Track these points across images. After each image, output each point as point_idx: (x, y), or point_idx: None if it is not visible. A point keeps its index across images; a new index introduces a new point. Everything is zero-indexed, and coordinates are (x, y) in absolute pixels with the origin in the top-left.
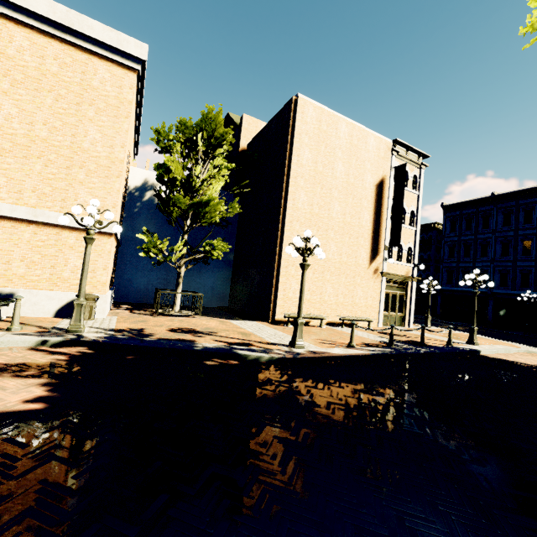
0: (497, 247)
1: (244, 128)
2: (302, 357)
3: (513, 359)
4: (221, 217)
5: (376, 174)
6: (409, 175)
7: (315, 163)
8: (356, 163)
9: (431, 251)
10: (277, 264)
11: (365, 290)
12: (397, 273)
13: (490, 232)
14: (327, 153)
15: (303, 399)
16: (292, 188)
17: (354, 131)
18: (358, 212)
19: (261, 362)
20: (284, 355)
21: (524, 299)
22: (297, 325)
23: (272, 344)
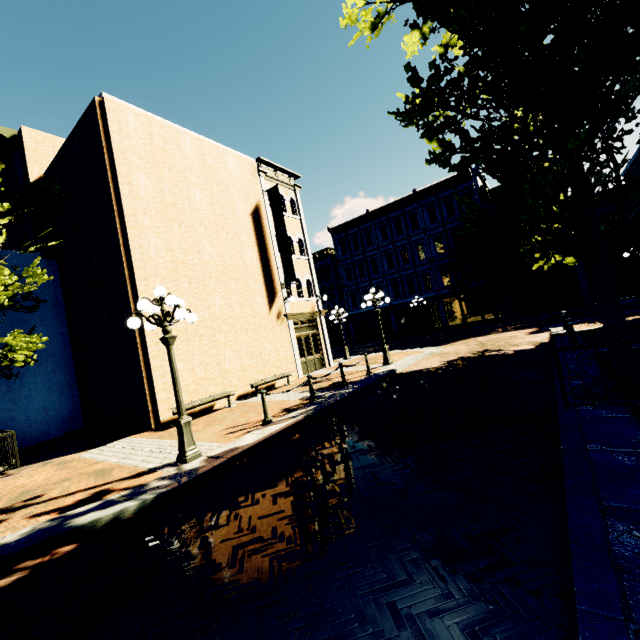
0: (384, 261)
1: (30, 149)
2: (196, 475)
3: (422, 367)
4: (11, 295)
5: (247, 200)
6: (286, 199)
7: (159, 192)
8: (218, 188)
9: (332, 278)
10: (141, 344)
11: (273, 342)
12: (303, 312)
13: (375, 248)
14: (175, 178)
15: (192, 568)
16: (133, 230)
17: (204, 148)
18: (239, 250)
19: (125, 521)
20: (167, 486)
21: (415, 305)
22: (181, 428)
23: (149, 472)
